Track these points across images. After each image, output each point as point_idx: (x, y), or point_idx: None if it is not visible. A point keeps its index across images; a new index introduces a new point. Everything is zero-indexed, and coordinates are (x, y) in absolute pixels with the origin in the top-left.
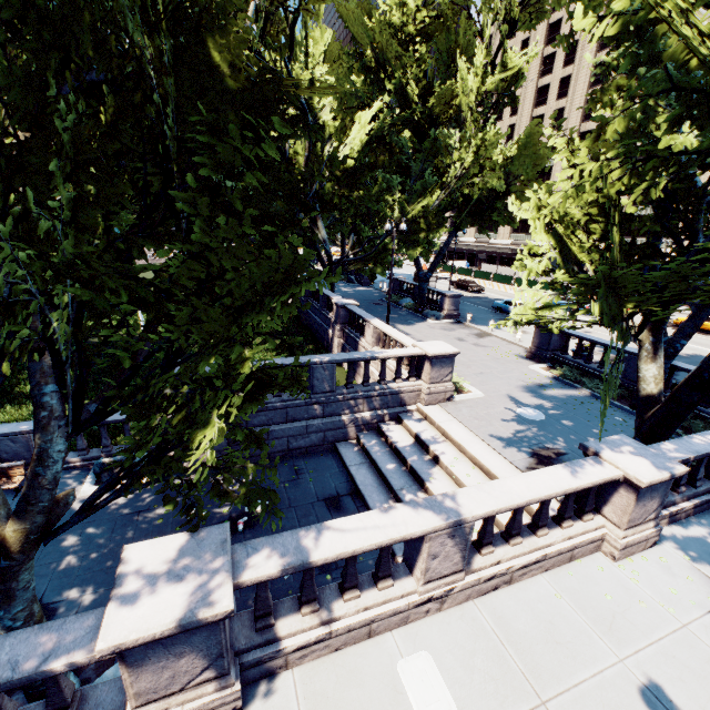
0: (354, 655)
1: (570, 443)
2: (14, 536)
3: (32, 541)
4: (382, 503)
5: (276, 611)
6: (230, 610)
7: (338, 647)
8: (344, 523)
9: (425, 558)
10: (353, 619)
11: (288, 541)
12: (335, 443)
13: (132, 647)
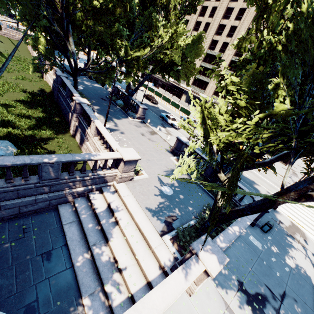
0: None
1: (181, 210)
2: None
3: None
4: (80, 254)
5: None
6: None
7: None
8: None
9: None
10: None
11: None
12: (58, 205)
13: None
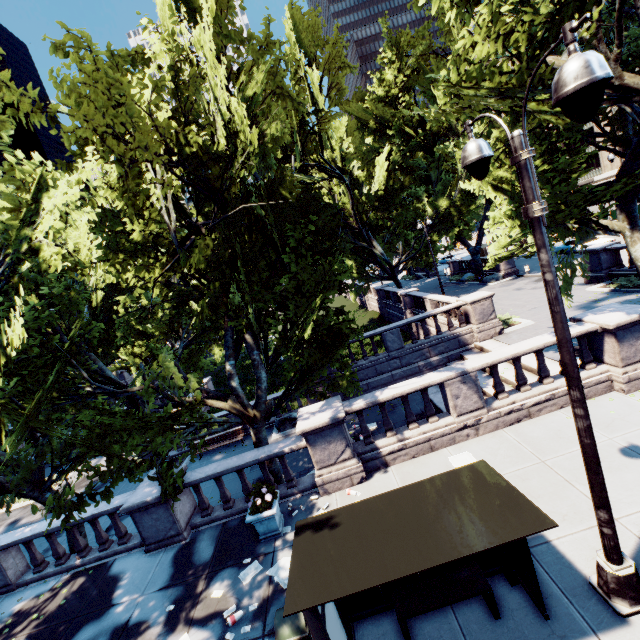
0: (424, 458)
1: None
2: (257, 414)
3: (263, 417)
4: None
5: (375, 438)
6: (344, 416)
7: (414, 455)
8: (396, 385)
9: (450, 398)
10: (417, 438)
11: (368, 396)
12: None
13: (309, 431)
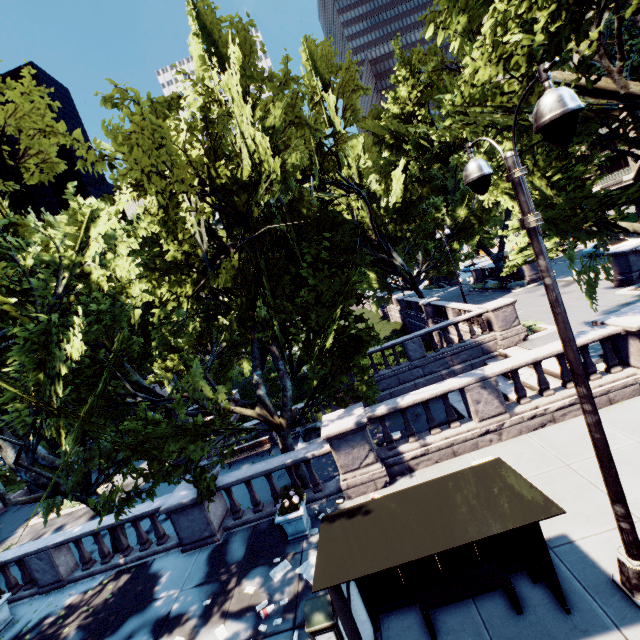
0: (447, 463)
1: None
2: (283, 421)
3: (289, 424)
4: None
5: (397, 444)
6: (366, 421)
7: (437, 461)
8: (417, 391)
9: (471, 403)
10: (439, 443)
11: (389, 402)
12: None
13: (333, 436)
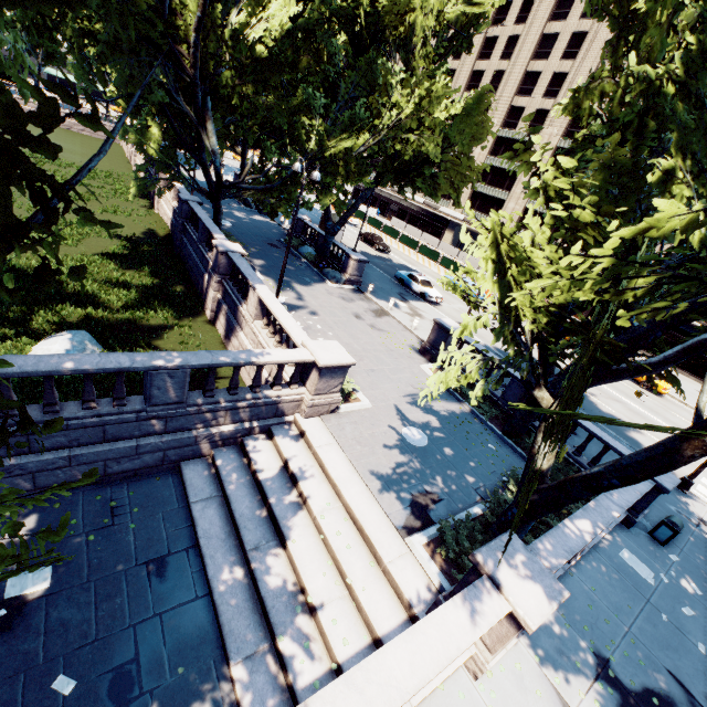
0: None
1: (448, 482)
2: None
3: None
4: (226, 568)
5: None
6: None
7: None
8: None
9: None
10: None
11: None
12: (180, 461)
13: None
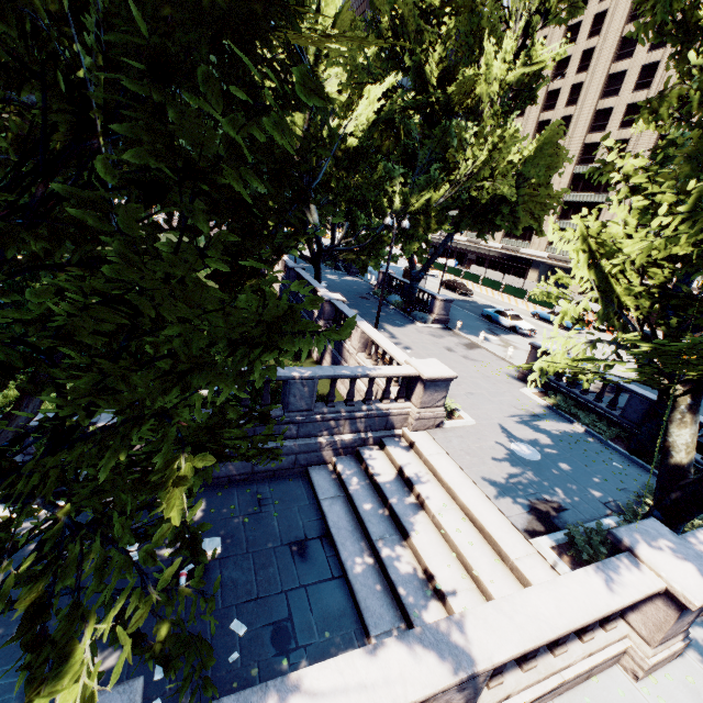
0: None
1: (570, 494)
2: None
3: None
4: (356, 555)
5: None
6: None
7: None
8: (316, 676)
9: None
10: None
11: None
12: (307, 466)
13: None
